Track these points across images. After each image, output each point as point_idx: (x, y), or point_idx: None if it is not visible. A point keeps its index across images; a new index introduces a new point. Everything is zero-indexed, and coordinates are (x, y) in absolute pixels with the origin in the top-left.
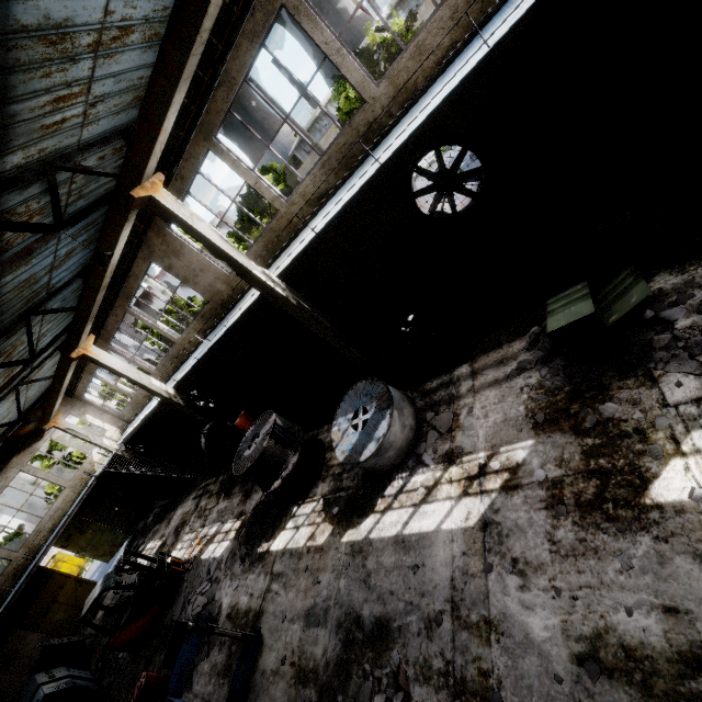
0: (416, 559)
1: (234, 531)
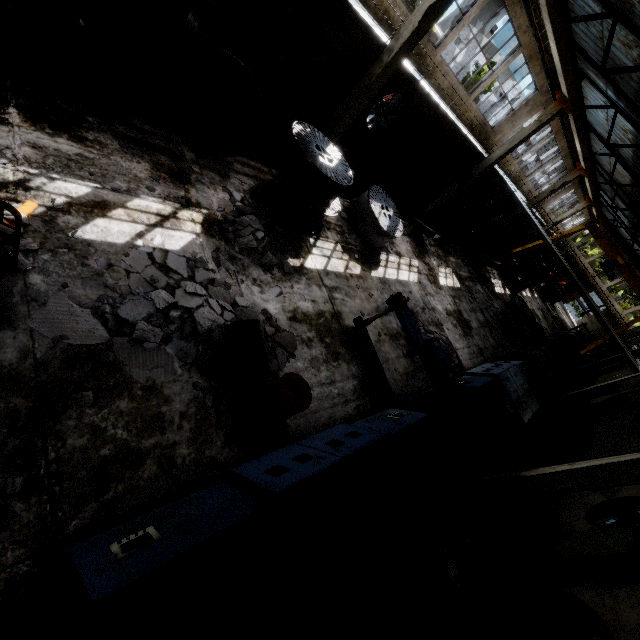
0: (409, 290)
1: (193, 223)
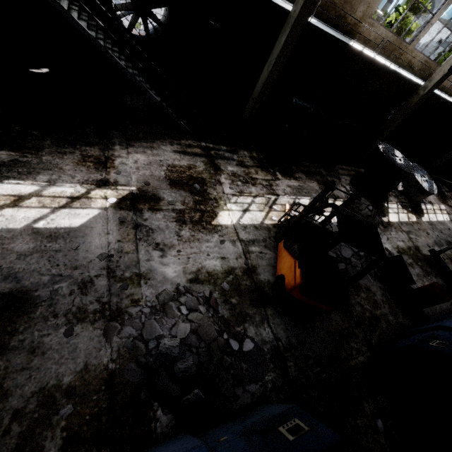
0: (447, 227)
1: None
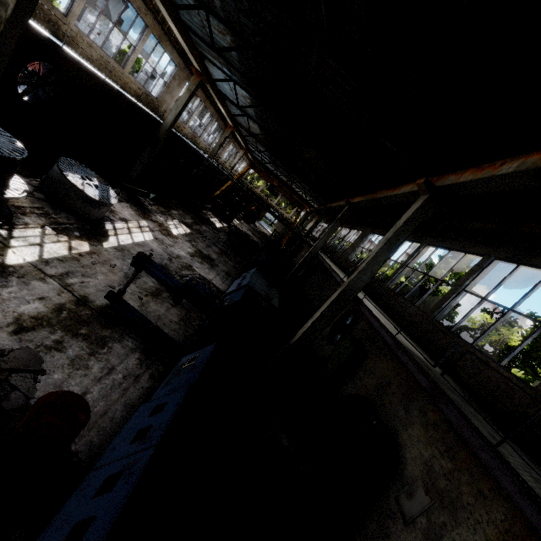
0: (149, 248)
1: None
